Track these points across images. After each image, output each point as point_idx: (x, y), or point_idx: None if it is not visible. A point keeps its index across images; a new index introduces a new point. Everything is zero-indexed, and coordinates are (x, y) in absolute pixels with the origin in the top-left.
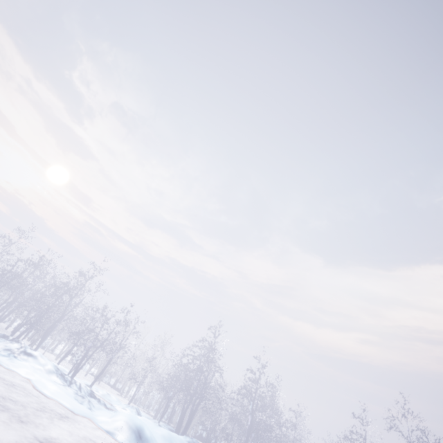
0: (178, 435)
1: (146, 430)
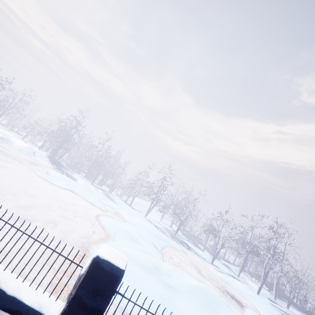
0: None
1: (1, 134)
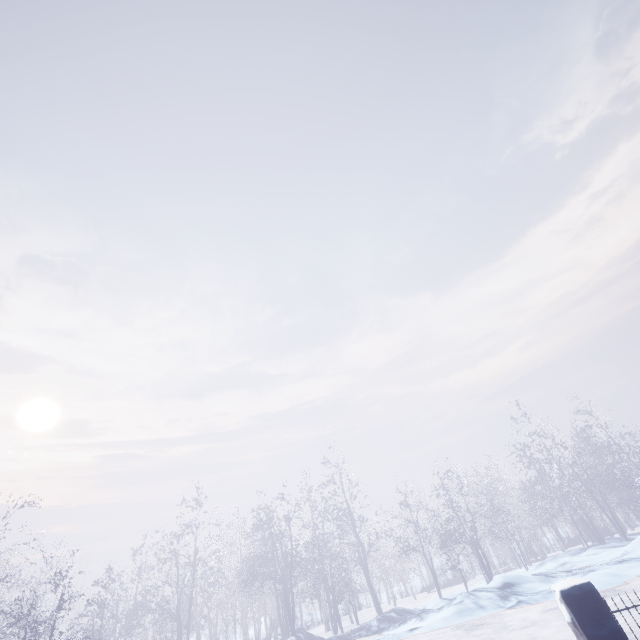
0: (597, 545)
1: None
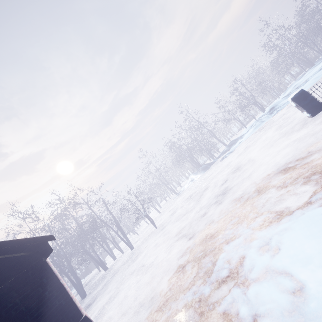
0: (310, 68)
1: None
